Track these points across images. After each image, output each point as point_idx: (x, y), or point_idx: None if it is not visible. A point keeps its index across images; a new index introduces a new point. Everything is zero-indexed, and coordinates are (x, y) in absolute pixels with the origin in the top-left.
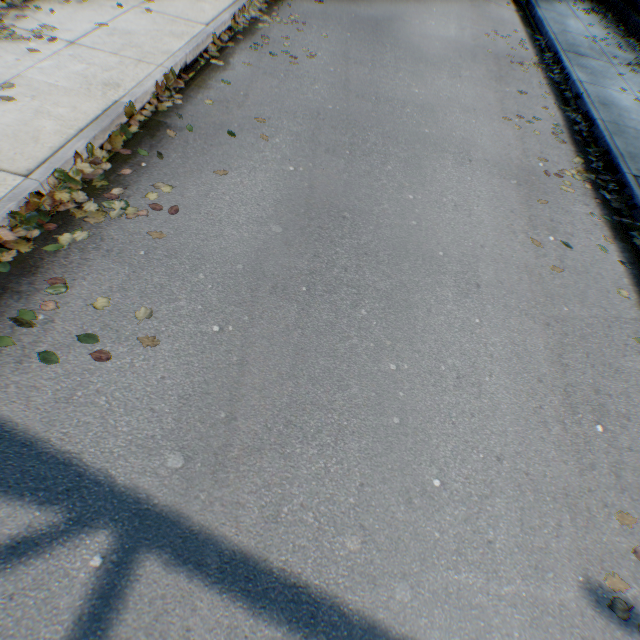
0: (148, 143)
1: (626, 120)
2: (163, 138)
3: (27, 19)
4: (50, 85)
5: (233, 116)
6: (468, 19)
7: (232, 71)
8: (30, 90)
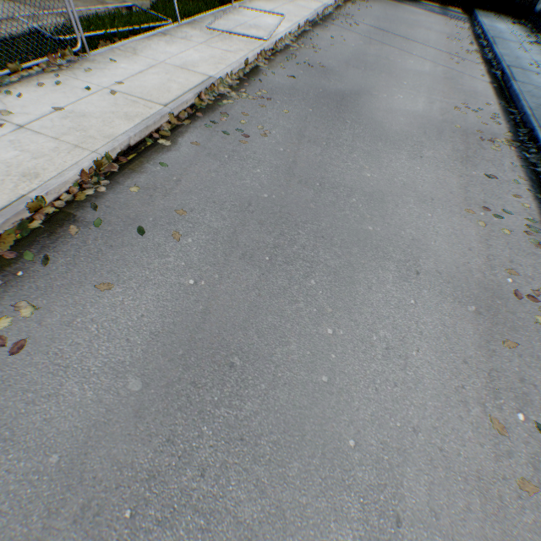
0: (42, 242)
1: None
2: (62, 235)
3: None
4: None
5: (153, 206)
6: (439, 91)
7: (176, 151)
8: None
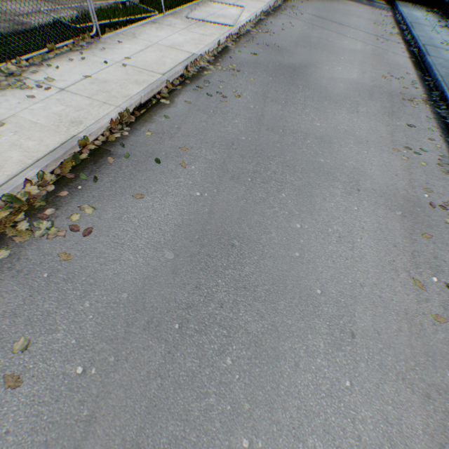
0: (90, 168)
1: None
2: (103, 163)
3: (40, 72)
4: (32, 122)
5: (164, 145)
6: (369, 64)
7: (174, 107)
8: (16, 126)
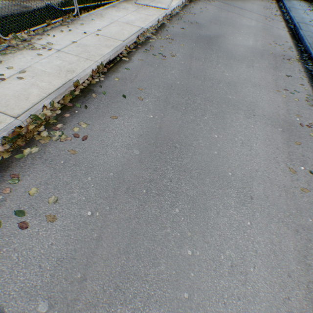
0: (81, 100)
1: None
2: (89, 97)
3: (43, 39)
4: (42, 71)
5: (127, 86)
6: (260, 35)
7: (132, 63)
8: (33, 73)
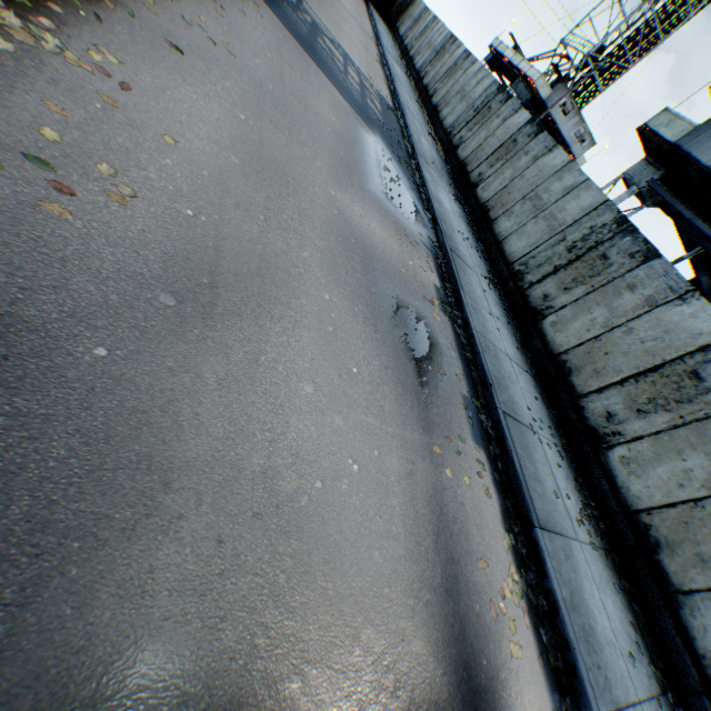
0: None
1: (397, 72)
2: None
3: None
4: None
5: None
6: (355, 13)
7: None
8: None
